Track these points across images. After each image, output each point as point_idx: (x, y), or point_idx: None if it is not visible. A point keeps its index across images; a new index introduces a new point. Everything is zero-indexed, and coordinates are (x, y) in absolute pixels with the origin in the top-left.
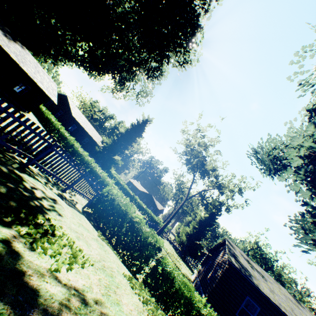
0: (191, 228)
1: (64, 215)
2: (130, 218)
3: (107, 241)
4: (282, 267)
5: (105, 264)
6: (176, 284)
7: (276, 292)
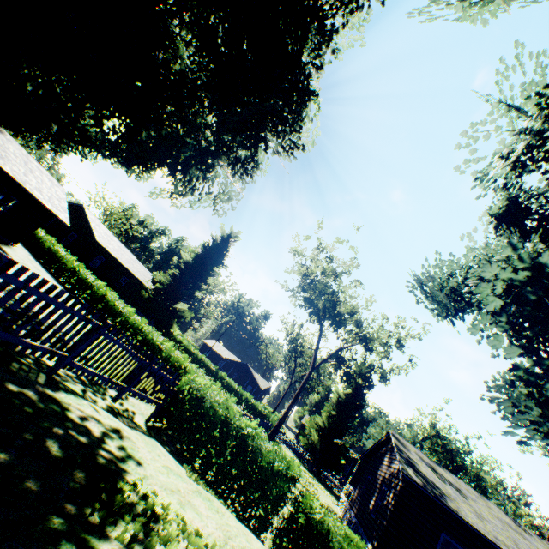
0: (324, 417)
1: (143, 459)
2: (237, 429)
3: (204, 483)
4: (480, 463)
5: (235, 546)
6: (335, 543)
7: (485, 516)
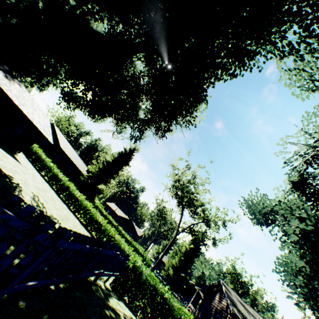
0: (177, 260)
1: None
2: (160, 294)
3: None
4: (257, 291)
5: None
6: None
7: None
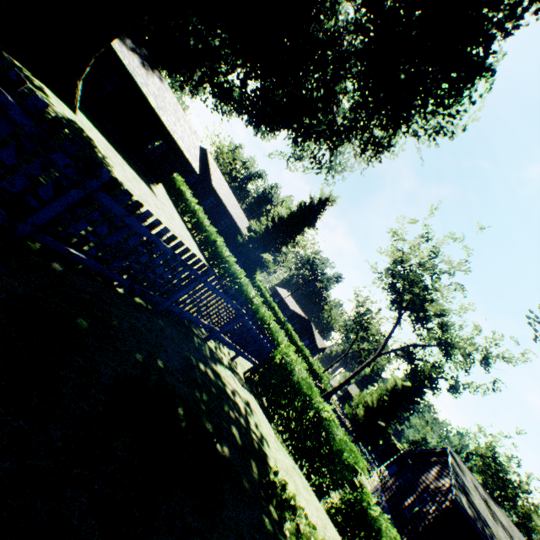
0: (375, 398)
1: (266, 435)
2: (316, 410)
3: (285, 445)
4: (537, 507)
5: (329, 536)
6: None
7: None
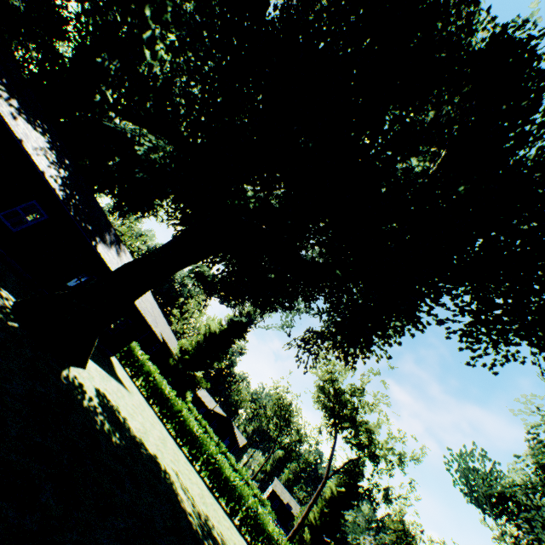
0: (317, 513)
1: None
2: None
3: None
4: None
5: None
6: None
7: None
